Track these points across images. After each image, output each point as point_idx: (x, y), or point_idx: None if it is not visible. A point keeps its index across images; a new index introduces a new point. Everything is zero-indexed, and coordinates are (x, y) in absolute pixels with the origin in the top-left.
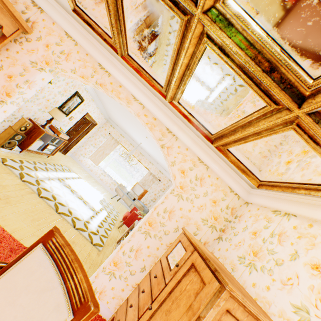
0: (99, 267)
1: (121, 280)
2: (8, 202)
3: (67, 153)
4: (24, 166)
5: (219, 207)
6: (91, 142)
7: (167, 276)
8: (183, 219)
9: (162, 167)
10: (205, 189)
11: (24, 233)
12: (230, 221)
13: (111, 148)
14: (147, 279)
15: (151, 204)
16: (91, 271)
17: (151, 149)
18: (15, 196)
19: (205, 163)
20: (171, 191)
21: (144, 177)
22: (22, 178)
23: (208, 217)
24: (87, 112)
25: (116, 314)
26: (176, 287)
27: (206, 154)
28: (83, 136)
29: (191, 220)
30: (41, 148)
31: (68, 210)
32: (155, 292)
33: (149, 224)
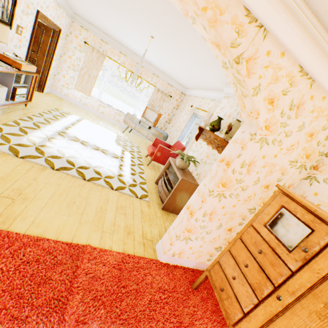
0: (156, 219)
1: (198, 240)
2: (25, 198)
3: (45, 90)
4: (6, 134)
5: (316, 140)
6: (65, 64)
7: (288, 260)
8: (266, 168)
9: (170, 78)
10: (301, 121)
11: (71, 228)
12: (327, 155)
13: (96, 66)
14: (241, 248)
15: (166, 127)
16: (153, 228)
17: (156, 56)
18: (27, 185)
19: (310, 76)
20: (251, 137)
21: (151, 97)
22: (18, 155)
23: (299, 157)
24: (35, 9)
25: (211, 277)
26: (321, 284)
27: (320, 56)
28: (51, 58)
29: (276, 166)
30: (9, 98)
31: (94, 172)
32: (272, 275)
33: (222, 185)
